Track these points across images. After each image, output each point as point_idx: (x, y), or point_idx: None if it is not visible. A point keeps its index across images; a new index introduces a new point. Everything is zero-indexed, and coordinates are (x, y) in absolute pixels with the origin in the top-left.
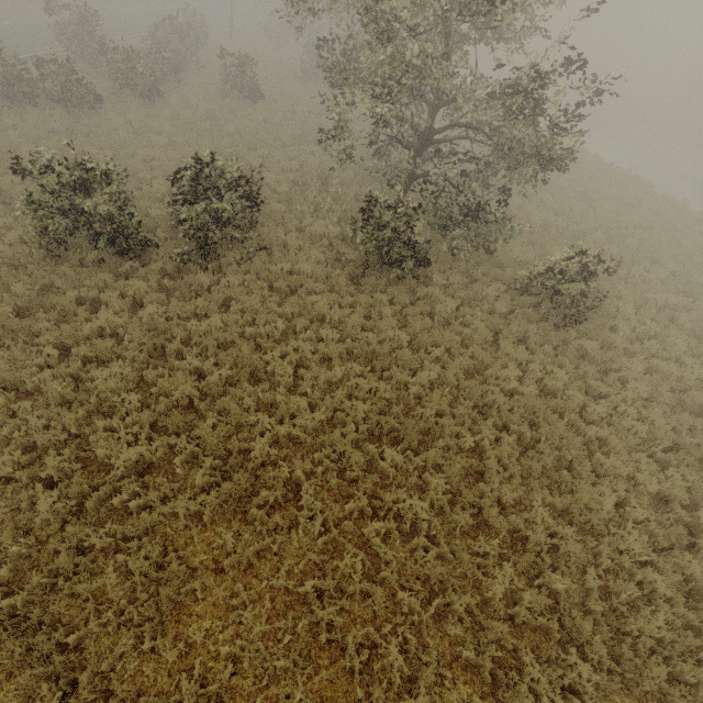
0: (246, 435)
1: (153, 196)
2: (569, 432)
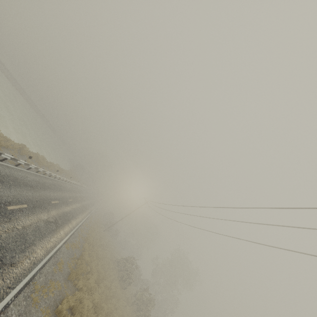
0: None
1: None
2: None
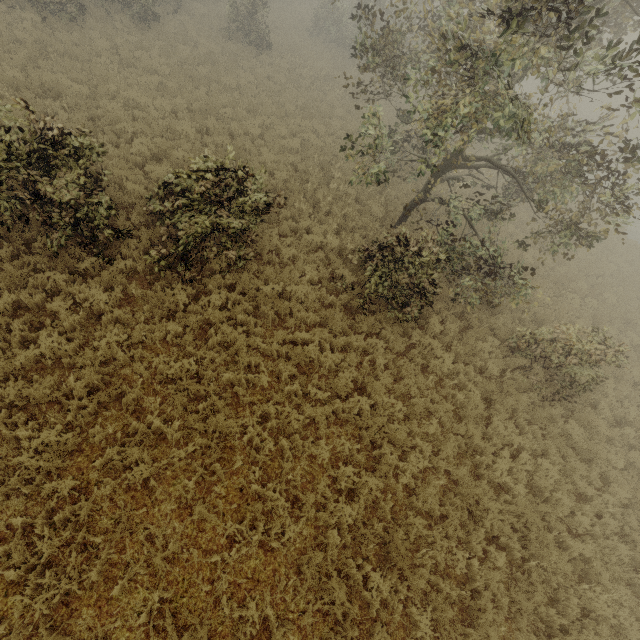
0: (209, 537)
1: (131, 158)
2: (561, 558)
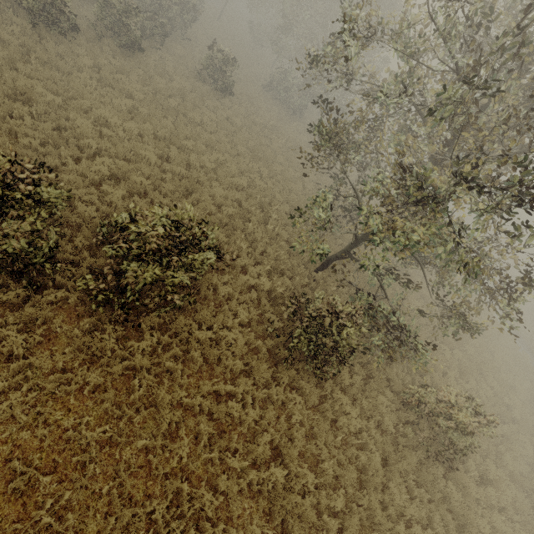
0: None
1: (90, 175)
2: None
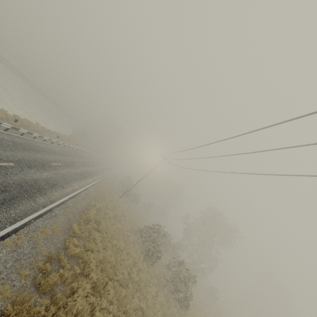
0: None
1: None
2: None
